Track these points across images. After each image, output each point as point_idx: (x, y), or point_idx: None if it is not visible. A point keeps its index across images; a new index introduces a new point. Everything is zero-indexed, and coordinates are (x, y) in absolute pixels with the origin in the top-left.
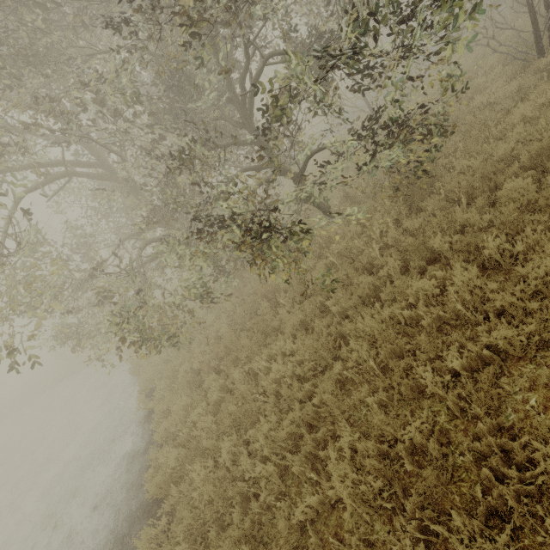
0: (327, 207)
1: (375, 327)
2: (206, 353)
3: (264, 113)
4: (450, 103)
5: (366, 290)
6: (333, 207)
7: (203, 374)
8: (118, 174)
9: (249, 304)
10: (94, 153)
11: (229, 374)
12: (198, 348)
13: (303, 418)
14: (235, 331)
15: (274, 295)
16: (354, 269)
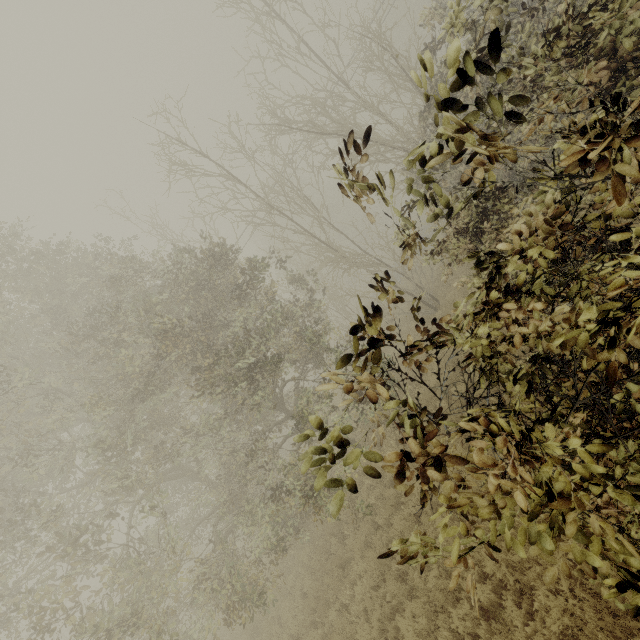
0: (353, 440)
1: (401, 524)
2: (298, 616)
3: (298, 424)
4: (389, 373)
5: (392, 499)
6: (358, 434)
7: (302, 636)
8: (188, 469)
9: (321, 547)
10: (171, 460)
11: (325, 621)
12: (290, 614)
13: (384, 613)
14: (317, 581)
15: (339, 529)
16: (385, 484)
